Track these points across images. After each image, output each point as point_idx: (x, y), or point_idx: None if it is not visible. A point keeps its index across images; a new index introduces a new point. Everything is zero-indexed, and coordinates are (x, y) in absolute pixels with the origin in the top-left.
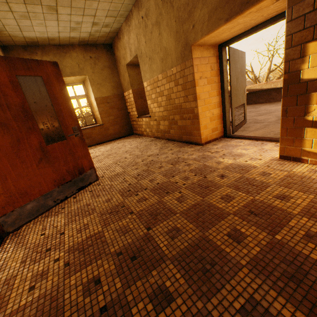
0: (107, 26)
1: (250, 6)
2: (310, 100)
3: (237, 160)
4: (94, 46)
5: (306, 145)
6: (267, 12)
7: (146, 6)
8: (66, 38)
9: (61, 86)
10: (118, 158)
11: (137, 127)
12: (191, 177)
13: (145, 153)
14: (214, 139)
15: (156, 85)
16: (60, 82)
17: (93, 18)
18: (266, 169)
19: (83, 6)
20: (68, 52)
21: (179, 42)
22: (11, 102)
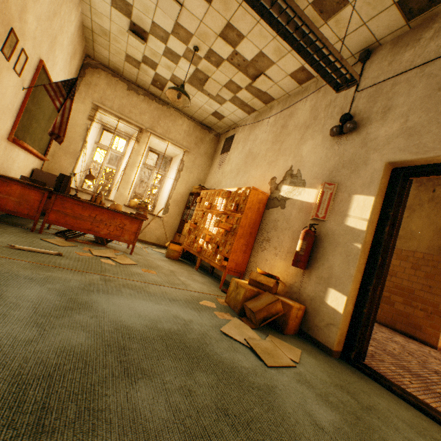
0: None
1: None
2: None
3: None
4: None
5: None
6: None
7: None
8: None
9: None
10: None
11: None
12: None
13: None
14: None
15: None
16: None
17: None
18: None
19: None
20: None
21: None
22: None
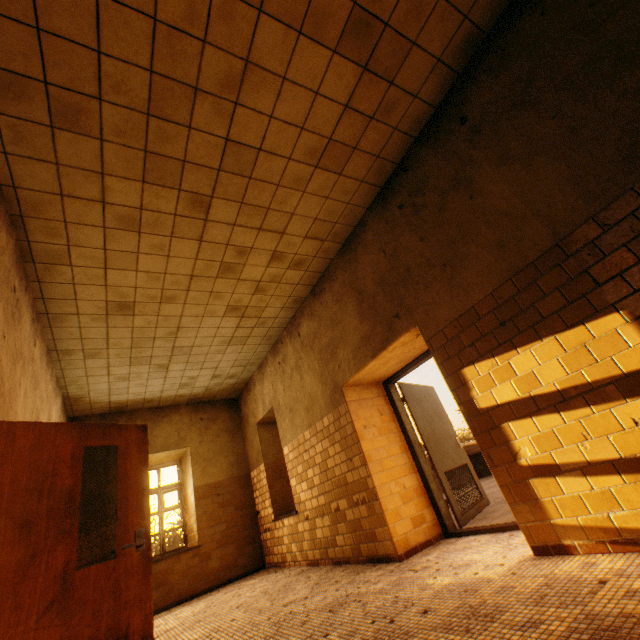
0: (232, 376)
1: (391, 342)
2: (506, 434)
3: (459, 574)
4: (210, 402)
5: (551, 512)
6: (417, 344)
7: (283, 351)
8: (170, 396)
9: (142, 457)
10: (216, 624)
11: (274, 544)
12: (363, 627)
13: (281, 599)
14: (423, 542)
15: (302, 448)
16: (142, 452)
17: (214, 370)
18: (509, 579)
19: (203, 360)
20: (167, 414)
21: (326, 384)
22: (58, 484)
